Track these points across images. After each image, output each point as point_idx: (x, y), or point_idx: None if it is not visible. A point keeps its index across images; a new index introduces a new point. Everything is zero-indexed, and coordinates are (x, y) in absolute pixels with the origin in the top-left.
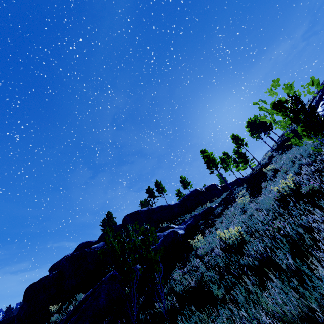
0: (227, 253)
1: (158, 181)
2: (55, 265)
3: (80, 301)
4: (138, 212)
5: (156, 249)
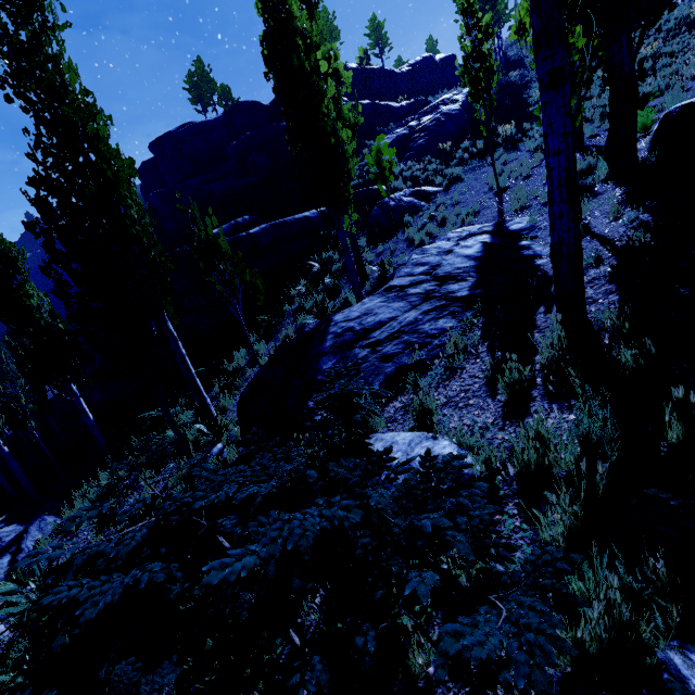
0: (604, 83)
1: (326, 11)
2: (174, 136)
3: (401, 137)
4: (348, 70)
5: (464, 107)
